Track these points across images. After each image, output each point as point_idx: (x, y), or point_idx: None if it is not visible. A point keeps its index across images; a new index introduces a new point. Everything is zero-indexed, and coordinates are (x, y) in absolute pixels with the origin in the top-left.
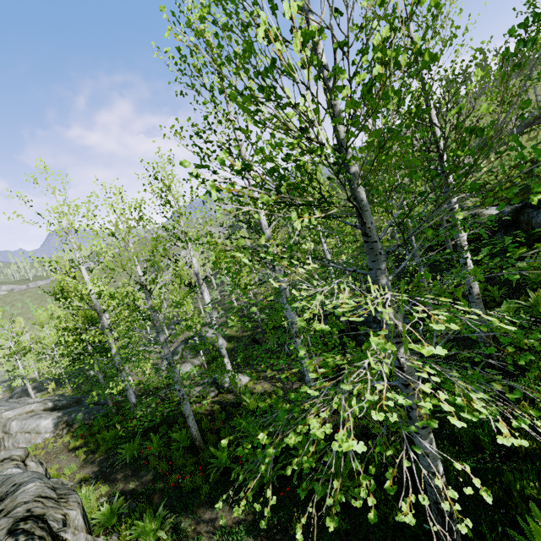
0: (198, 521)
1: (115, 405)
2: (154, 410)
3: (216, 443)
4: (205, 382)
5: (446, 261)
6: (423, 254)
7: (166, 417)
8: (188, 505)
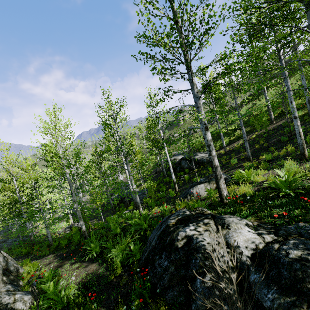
0: (42, 259)
1: (24, 241)
2: (41, 240)
3: (58, 243)
4: (67, 227)
5: (168, 175)
6: (165, 171)
7: (45, 241)
8: (41, 257)
